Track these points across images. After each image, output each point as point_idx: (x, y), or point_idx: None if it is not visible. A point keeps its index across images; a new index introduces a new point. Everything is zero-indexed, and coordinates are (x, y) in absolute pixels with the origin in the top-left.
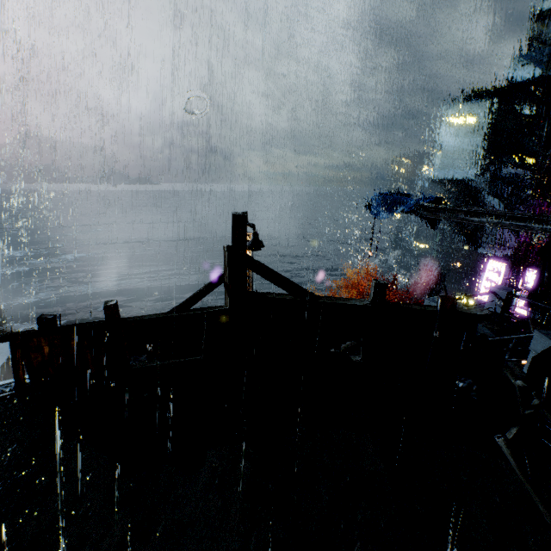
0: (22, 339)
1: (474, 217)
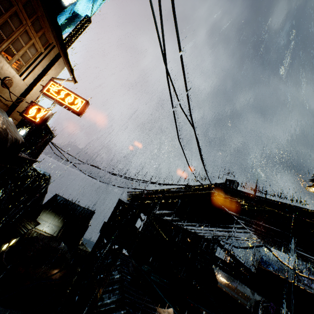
0: (231, 261)
1: (300, 283)
